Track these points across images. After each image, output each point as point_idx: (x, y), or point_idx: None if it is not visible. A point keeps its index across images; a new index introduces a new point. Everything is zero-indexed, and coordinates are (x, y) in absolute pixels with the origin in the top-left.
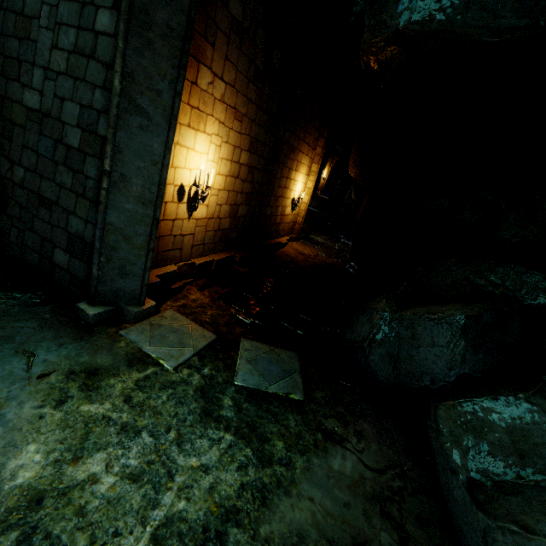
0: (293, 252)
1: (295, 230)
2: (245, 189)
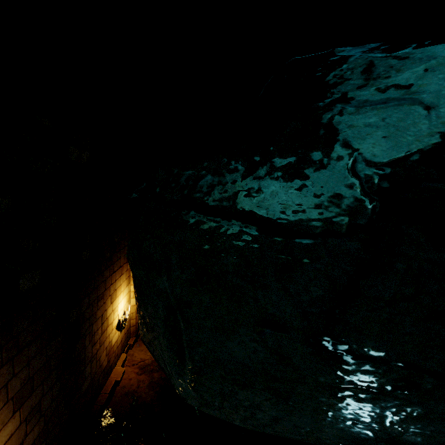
0: (134, 377)
1: (131, 333)
2: (29, 443)
